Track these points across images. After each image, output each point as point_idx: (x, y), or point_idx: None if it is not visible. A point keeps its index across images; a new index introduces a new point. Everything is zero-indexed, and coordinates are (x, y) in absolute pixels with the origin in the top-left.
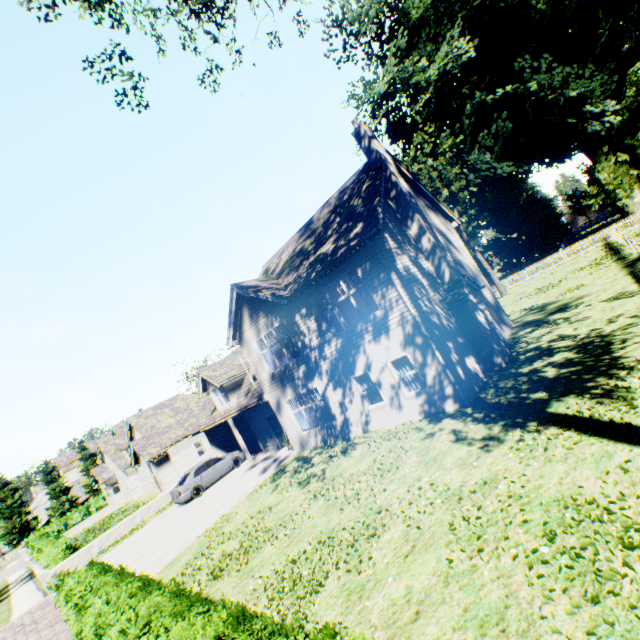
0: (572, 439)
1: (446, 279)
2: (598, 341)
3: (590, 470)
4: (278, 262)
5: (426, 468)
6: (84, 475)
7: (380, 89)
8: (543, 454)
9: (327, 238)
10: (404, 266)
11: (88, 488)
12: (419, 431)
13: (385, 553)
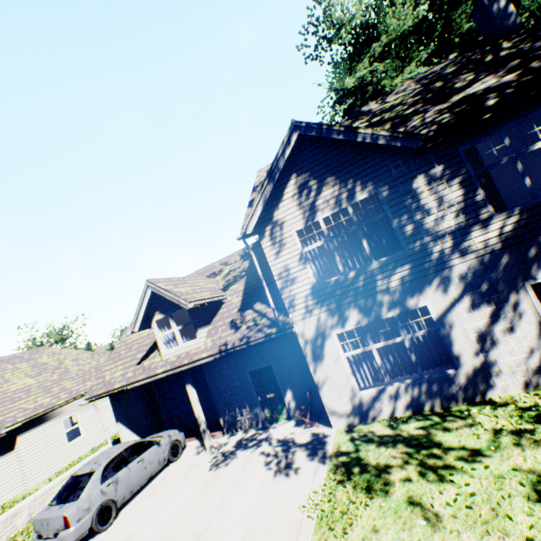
0: None
1: None
2: None
3: None
4: None
5: None
6: None
7: (349, 83)
8: None
9: (463, 86)
10: None
11: None
12: None
13: None
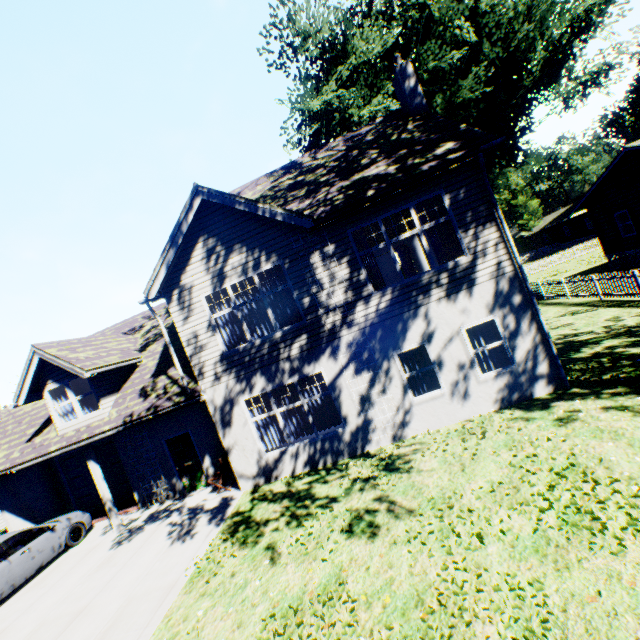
0: None
1: None
2: None
3: None
4: None
5: None
6: None
7: (315, 106)
8: None
9: (366, 165)
10: None
11: None
12: (529, 420)
13: None
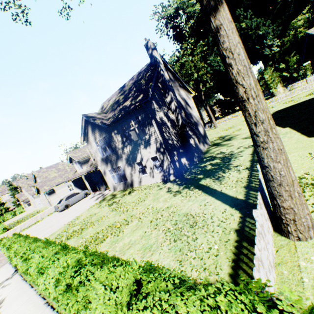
0: (199, 194)
1: (180, 123)
2: (229, 156)
3: (197, 204)
4: (108, 104)
5: (153, 201)
6: (12, 197)
7: (170, 11)
8: (189, 198)
9: (129, 98)
10: (160, 117)
11: (14, 203)
12: (158, 187)
13: (128, 230)
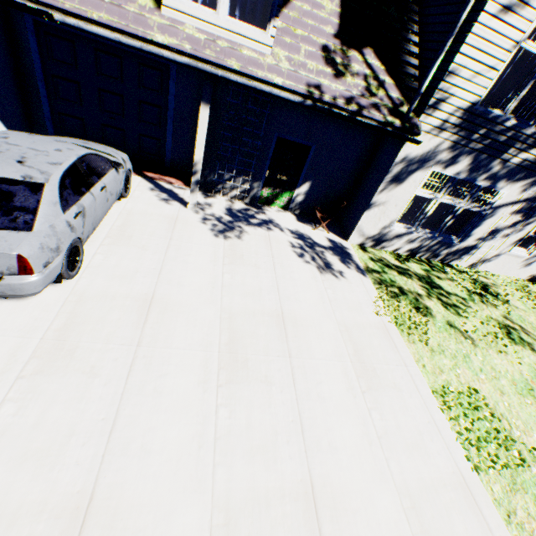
0: None
1: None
2: None
3: None
4: None
5: None
6: None
7: None
8: None
9: None
10: None
11: None
12: None
13: None
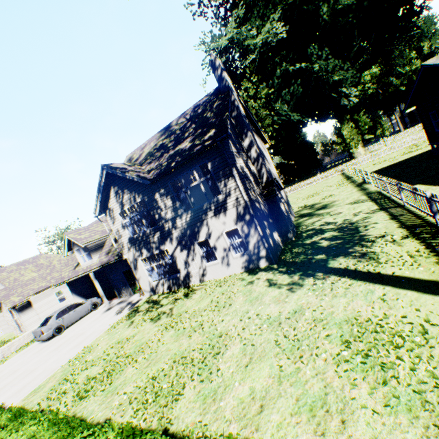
0: (347, 283)
1: (264, 179)
2: (350, 226)
3: (362, 301)
4: (141, 153)
5: (251, 304)
6: None
7: (223, 43)
8: (330, 292)
9: (185, 138)
10: (240, 166)
11: None
12: (242, 280)
13: (230, 365)
